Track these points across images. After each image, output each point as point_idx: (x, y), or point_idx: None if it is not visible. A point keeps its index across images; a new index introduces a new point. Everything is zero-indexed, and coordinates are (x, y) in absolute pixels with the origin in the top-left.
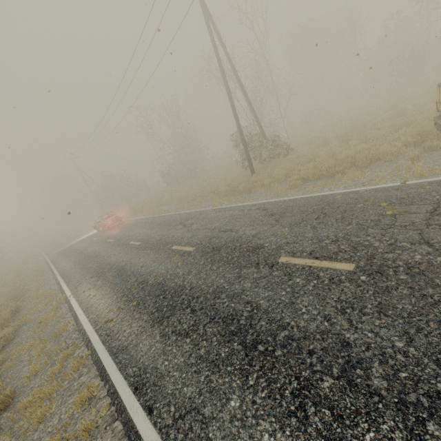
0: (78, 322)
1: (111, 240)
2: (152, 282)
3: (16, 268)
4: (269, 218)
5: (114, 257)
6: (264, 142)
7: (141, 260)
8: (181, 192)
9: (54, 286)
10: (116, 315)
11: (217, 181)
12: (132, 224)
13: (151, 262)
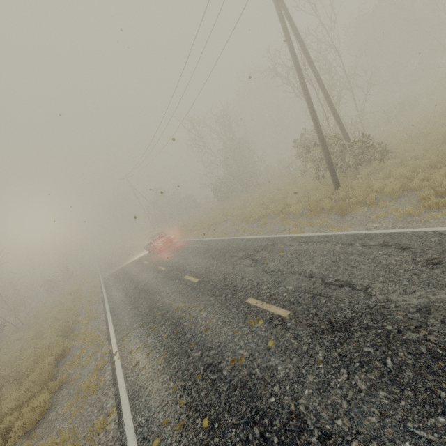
0: (120, 419)
1: (163, 269)
2: (229, 375)
3: (75, 287)
4: (431, 271)
5: (166, 297)
6: (347, 145)
7: (203, 315)
8: (237, 210)
9: (102, 326)
10: (176, 443)
11: (281, 196)
12: (184, 249)
13: (218, 322)
